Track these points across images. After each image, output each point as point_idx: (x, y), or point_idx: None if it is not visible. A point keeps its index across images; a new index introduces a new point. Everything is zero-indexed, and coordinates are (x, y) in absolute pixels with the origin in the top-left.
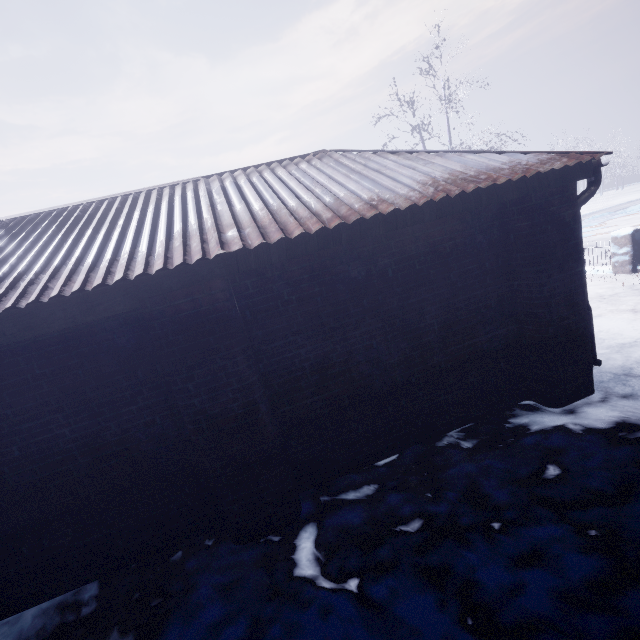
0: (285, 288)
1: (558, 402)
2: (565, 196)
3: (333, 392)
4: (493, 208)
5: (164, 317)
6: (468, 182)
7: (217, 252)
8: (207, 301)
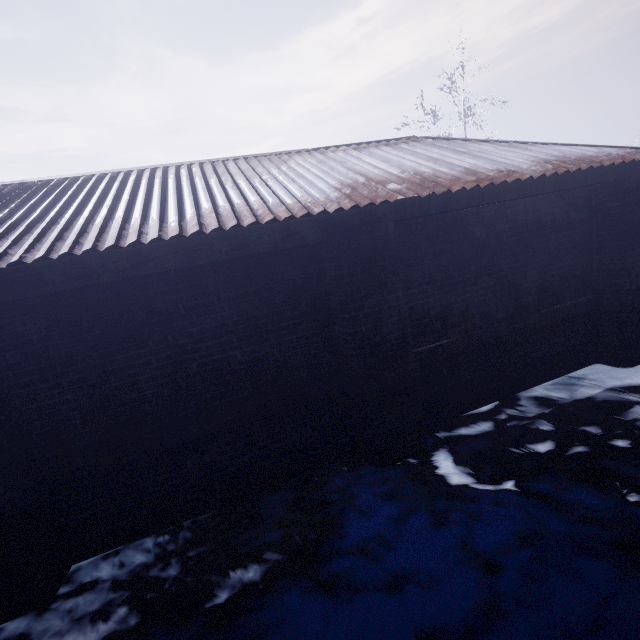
0: (424, 241)
1: (629, 362)
2: None
3: (451, 339)
4: (585, 190)
5: (349, 250)
6: (579, 163)
7: (397, 197)
8: (383, 239)
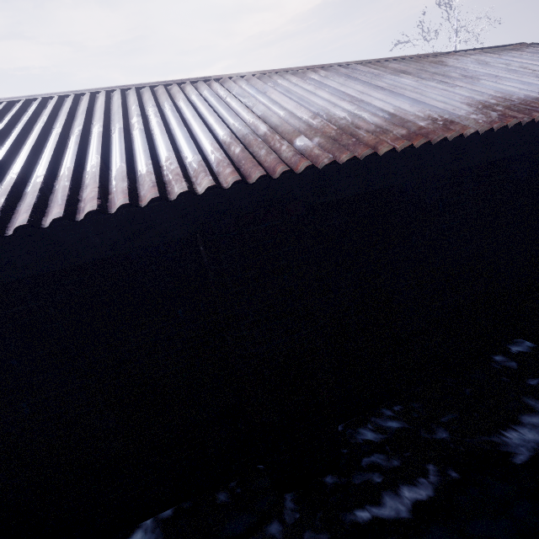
0: None
1: None
2: None
3: None
4: None
5: None
6: None
7: None
8: None
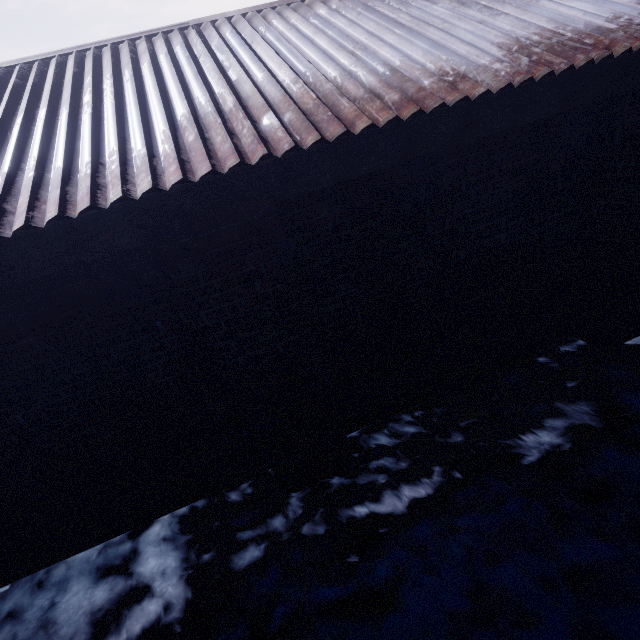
0: None
1: None
2: None
3: None
4: None
5: None
6: None
7: None
8: None
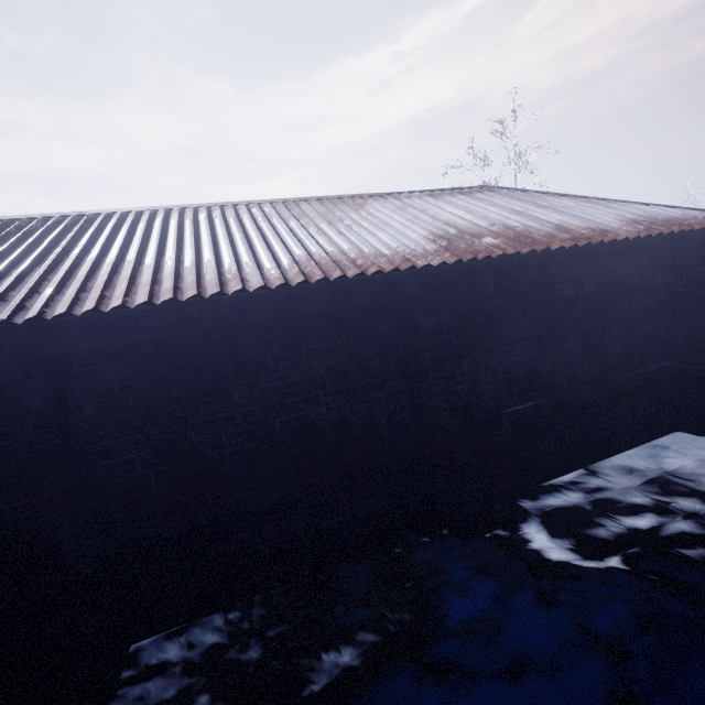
0: (515, 298)
1: None
2: None
3: (538, 402)
4: (670, 252)
5: (450, 305)
6: (669, 225)
7: (499, 253)
8: (483, 296)
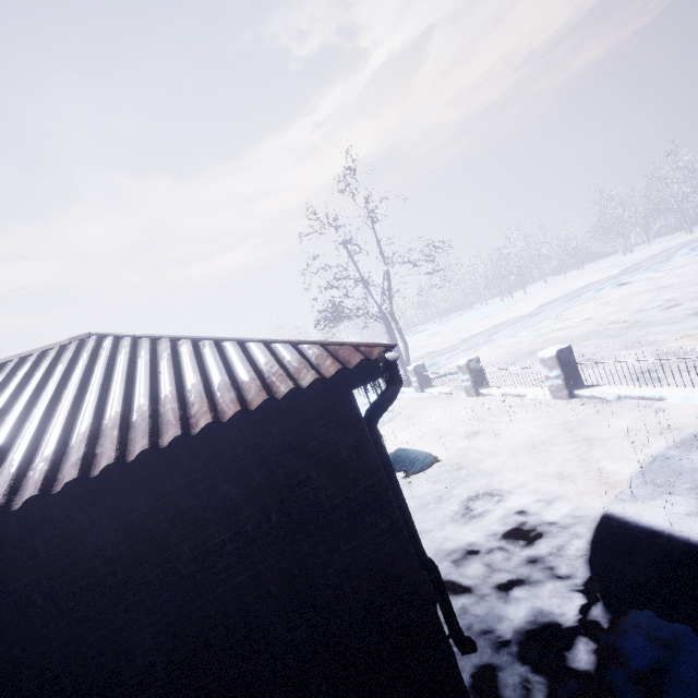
0: None
1: None
2: (333, 420)
3: None
4: (245, 438)
5: None
6: (147, 432)
7: None
8: None
